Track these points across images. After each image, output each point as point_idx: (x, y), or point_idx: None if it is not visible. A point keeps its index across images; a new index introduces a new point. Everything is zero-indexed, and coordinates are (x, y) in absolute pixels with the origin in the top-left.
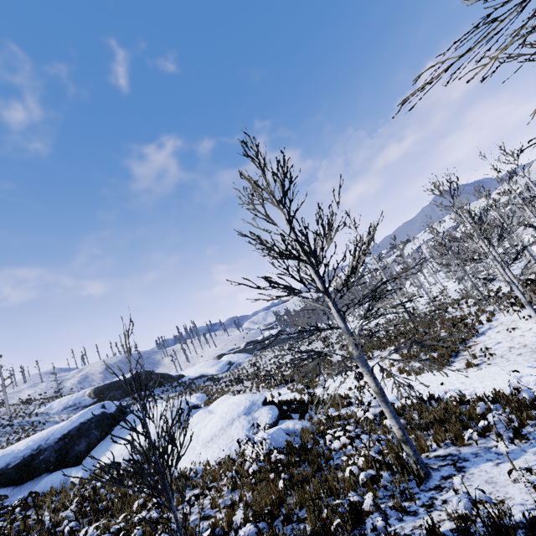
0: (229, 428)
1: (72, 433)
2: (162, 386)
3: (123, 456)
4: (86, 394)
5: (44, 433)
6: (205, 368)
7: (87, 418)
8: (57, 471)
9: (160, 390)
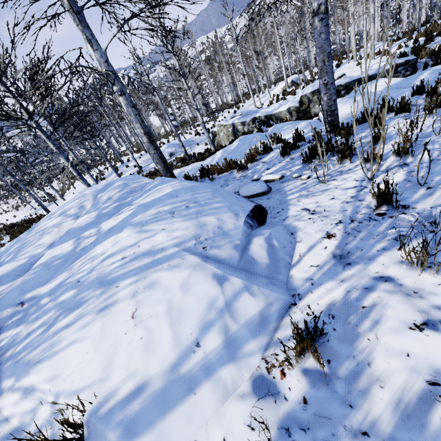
0: None
1: None
2: None
3: None
4: None
5: None
6: None
7: None
8: None
9: None
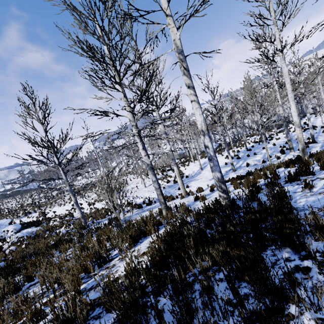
0: None
1: None
2: None
3: None
4: None
5: None
6: None
7: None
8: None
9: None
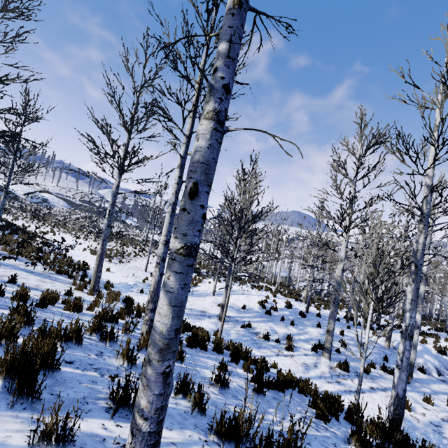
0: None
1: None
2: None
3: None
4: None
5: None
6: (19, 190)
7: None
8: None
9: None
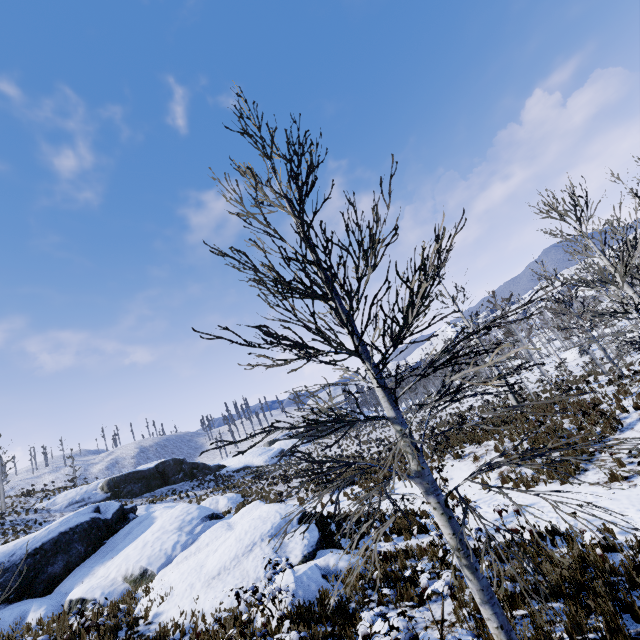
0: (245, 557)
1: (46, 547)
2: (194, 479)
3: (103, 587)
4: (99, 486)
5: (11, 545)
6: (251, 458)
7: (70, 526)
8: (15, 604)
9: (190, 485)
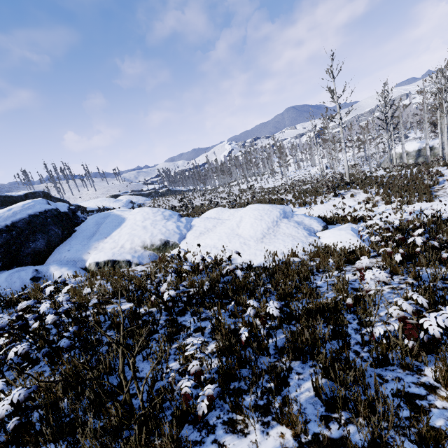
0: (277, 228)
1: (20, 226)
2: None
3: (128, 253)
4: None
5: None
6: (107, 203)
7: (38, 210)
8: (16, 269)
9: None
